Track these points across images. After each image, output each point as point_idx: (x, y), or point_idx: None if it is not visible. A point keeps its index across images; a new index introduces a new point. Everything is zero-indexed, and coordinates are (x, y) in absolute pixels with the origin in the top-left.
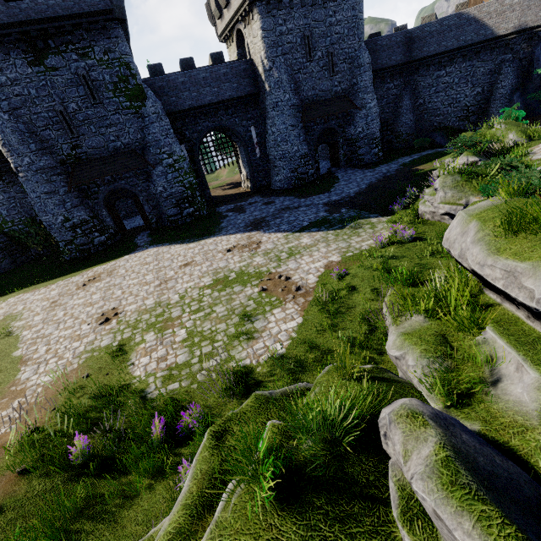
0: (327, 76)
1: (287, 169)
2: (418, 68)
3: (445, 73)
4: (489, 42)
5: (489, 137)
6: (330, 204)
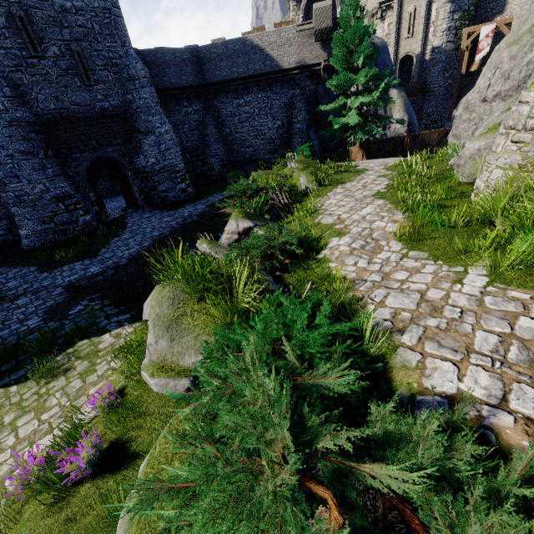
0: (80, 84)
1: (34, 218)
2: (215, 93)
3: (244, 102)
4: (277, 74)
5: (274, 182)
6: (72, 288)
